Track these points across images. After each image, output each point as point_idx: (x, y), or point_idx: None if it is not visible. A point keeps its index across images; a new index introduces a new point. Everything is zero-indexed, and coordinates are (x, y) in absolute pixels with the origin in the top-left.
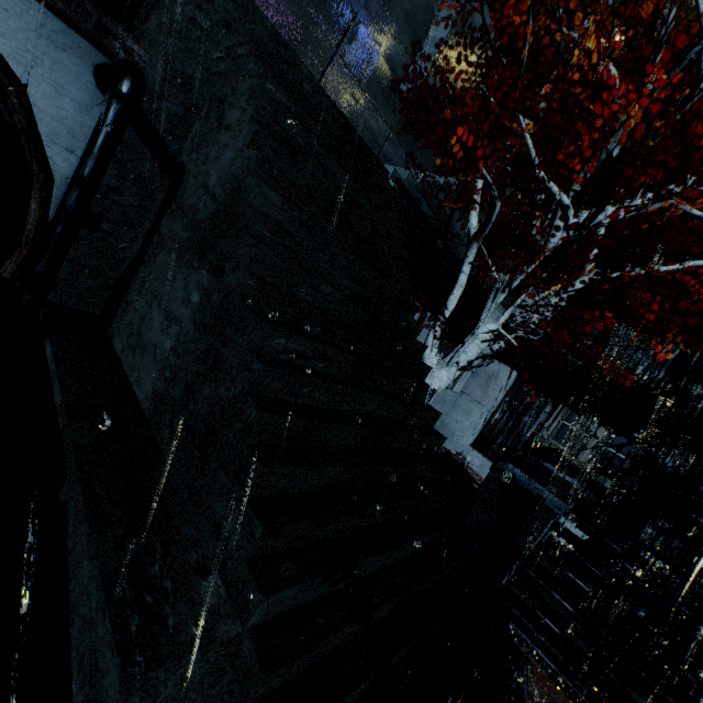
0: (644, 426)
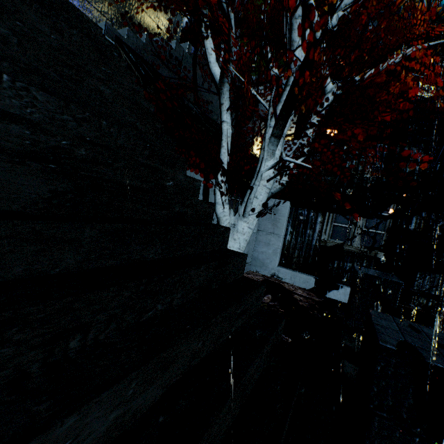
0: (386, 206)
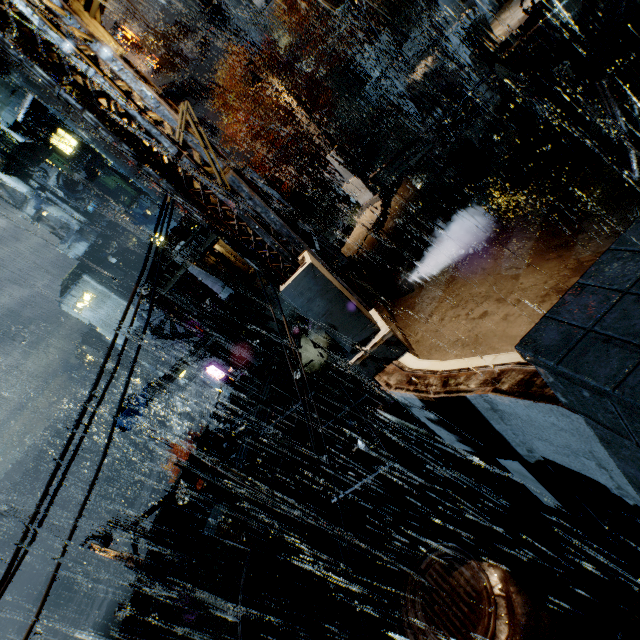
0: None
